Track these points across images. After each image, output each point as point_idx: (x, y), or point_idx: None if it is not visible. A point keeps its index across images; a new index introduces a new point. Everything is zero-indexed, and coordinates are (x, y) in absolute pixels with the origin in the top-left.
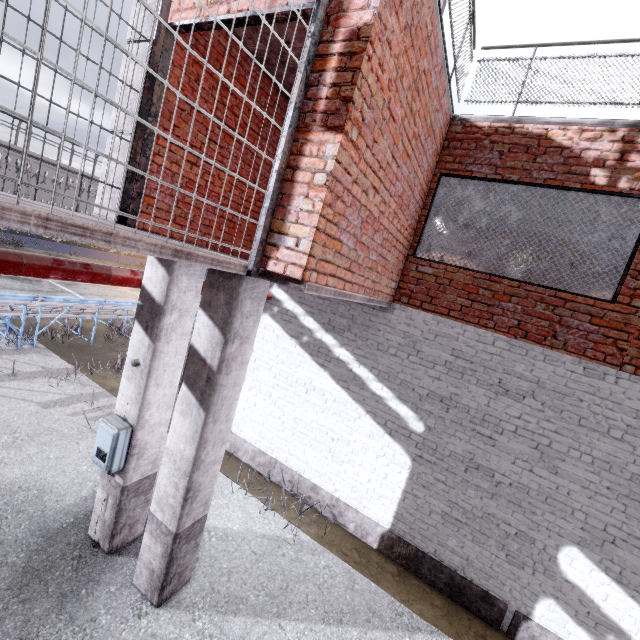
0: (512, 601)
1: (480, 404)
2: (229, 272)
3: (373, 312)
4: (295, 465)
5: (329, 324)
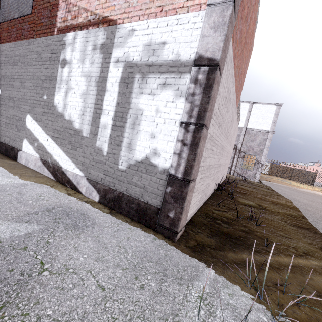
0: (18, 147)
1: (10, 73)
2: None
3: None
4: None
5: None
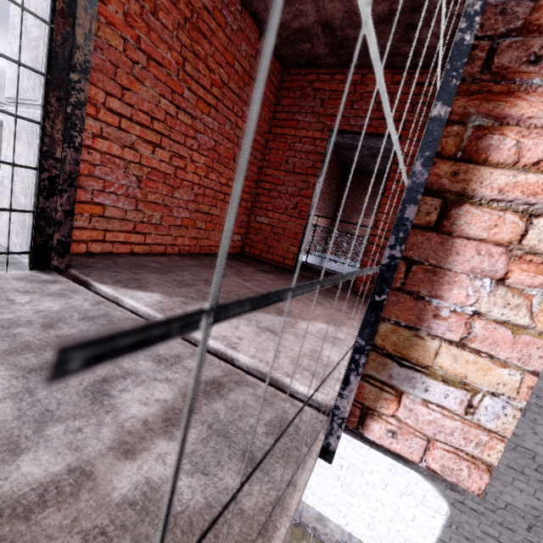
0: None
1: None
2: None
3: None
4: None
5: None
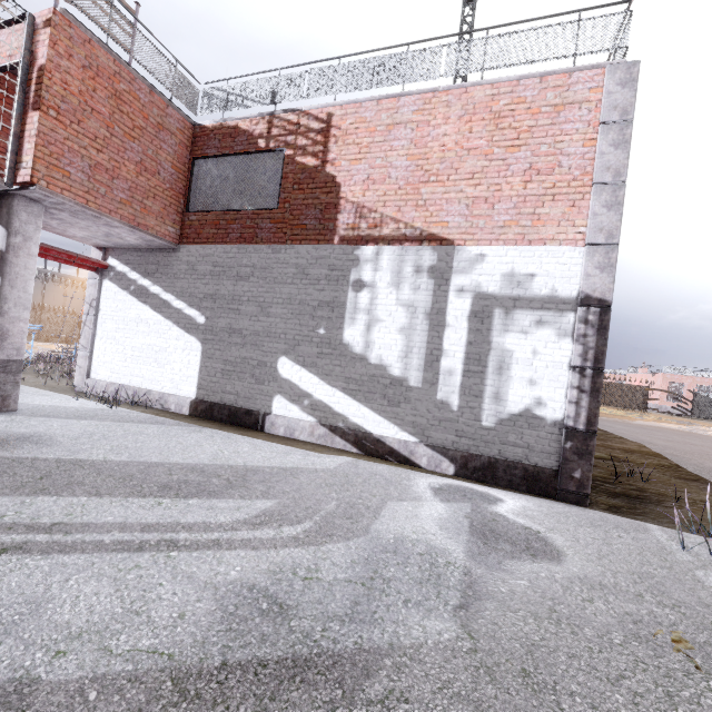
0: (262, 408)
1: (230, 291)
2: (7, 196)
3: (169, 255)
4: (136, 382)
5: (146, 272)
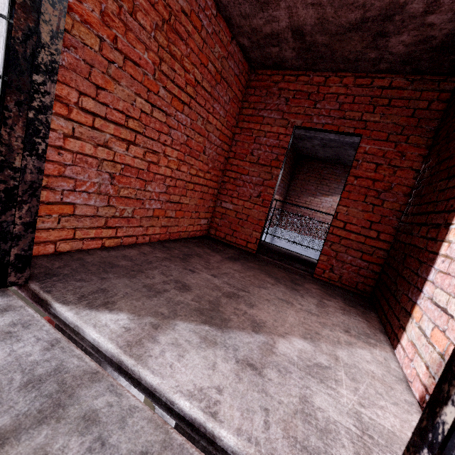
0: None
1: None
2: None
3: None
4: None
5: None
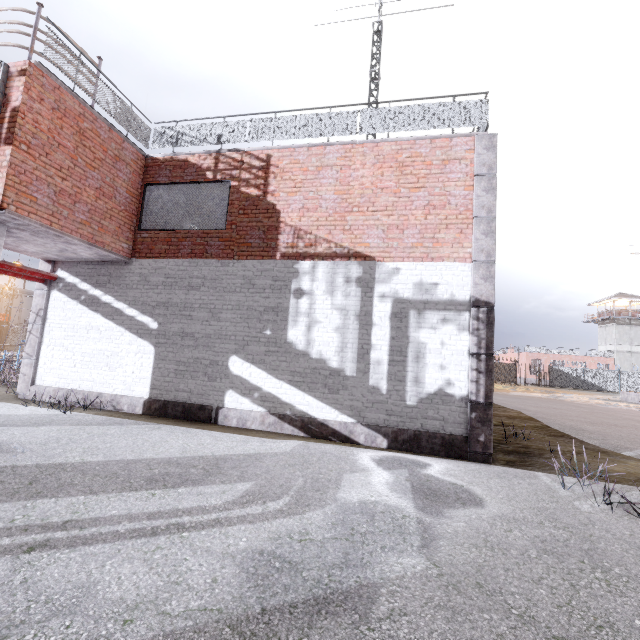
0: (215, 403)
1: (182, 299)
2: None
3: (122, 267)
4: (86, 386)
5: (97, 283)
